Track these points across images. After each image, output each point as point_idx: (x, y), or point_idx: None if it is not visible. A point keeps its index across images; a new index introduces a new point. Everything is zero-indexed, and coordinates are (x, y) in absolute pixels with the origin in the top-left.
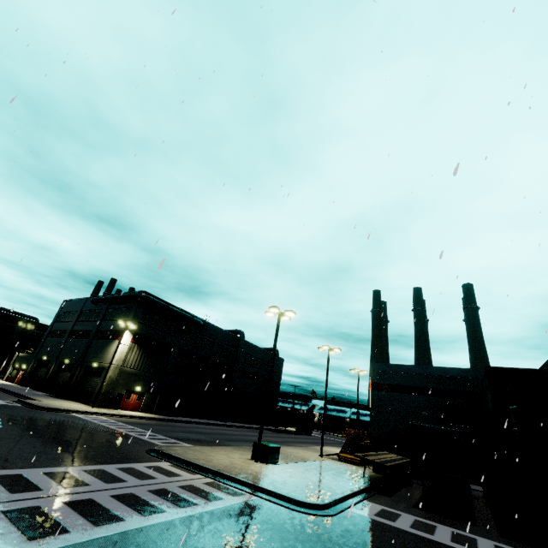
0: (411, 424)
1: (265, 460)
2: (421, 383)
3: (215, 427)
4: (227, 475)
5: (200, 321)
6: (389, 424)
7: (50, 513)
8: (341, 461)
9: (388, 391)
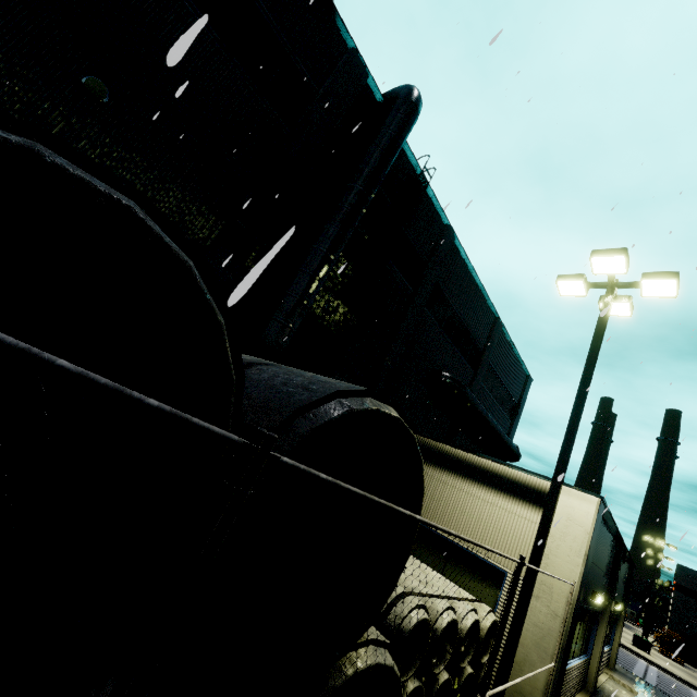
0: None
1: (647, 651)
2: None
3: None
4: (662, 667)
5: None
6: (691, 629)
7: (668, 685)
8: (663, 654)
9: (695, 599)
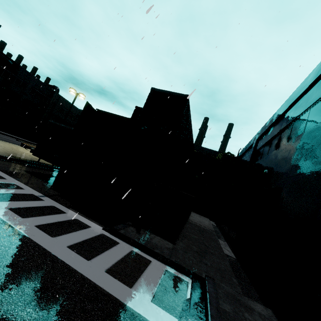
0: (49, 121)
1: None
2: None
3: (7, 137)
4: None
5: (8, 60)
6: None
7: None
8: None
9: None
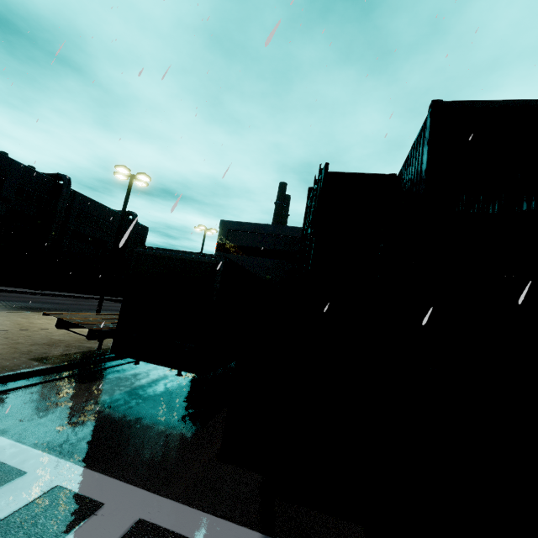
0: (136, 251)
1: None
2: (273, 245)
3: None
4: None
5: None
6: None
7: None
8: None
9: (235, 254)
